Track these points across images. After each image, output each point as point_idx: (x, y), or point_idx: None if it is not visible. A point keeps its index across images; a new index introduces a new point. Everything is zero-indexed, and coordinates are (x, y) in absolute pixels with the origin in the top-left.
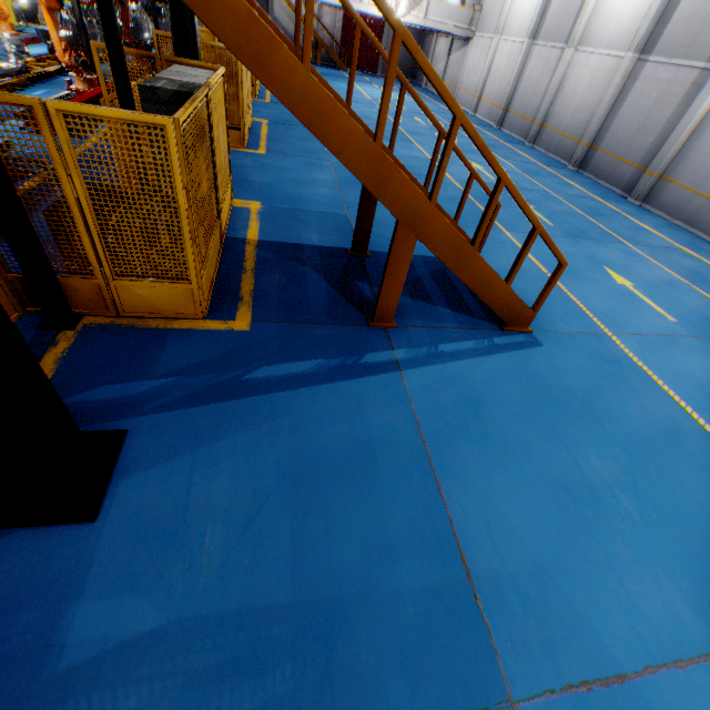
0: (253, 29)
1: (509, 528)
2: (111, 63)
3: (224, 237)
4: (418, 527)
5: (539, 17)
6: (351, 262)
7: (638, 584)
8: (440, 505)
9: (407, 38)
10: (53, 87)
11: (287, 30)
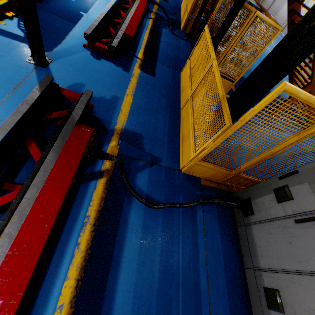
0: None
1: None
2: None
3: None
4: None
5: None
6: None
7: None
8: None
9: None
10: None
11: None
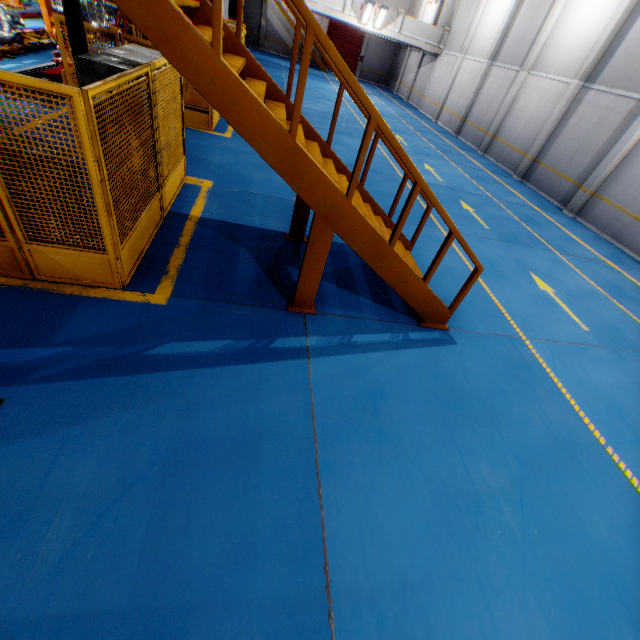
0: (159, 7)
1: (383, 536)
2: (70, 37)
3: (167, 211)
4: (287, 528)
5: (500, 41)
6: (286, 246)
7: (506, 608)
8: (316, 505)
9: (319, 32)
10: (45, 58)
11: (278, 31)
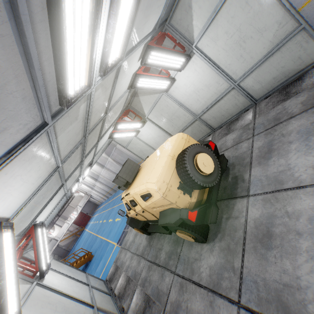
0: None
1: None
2: None
3: None
4: None
5: (89, 187)
6: None
7: None
8: None
9: None
10: None
11: (68, 242)
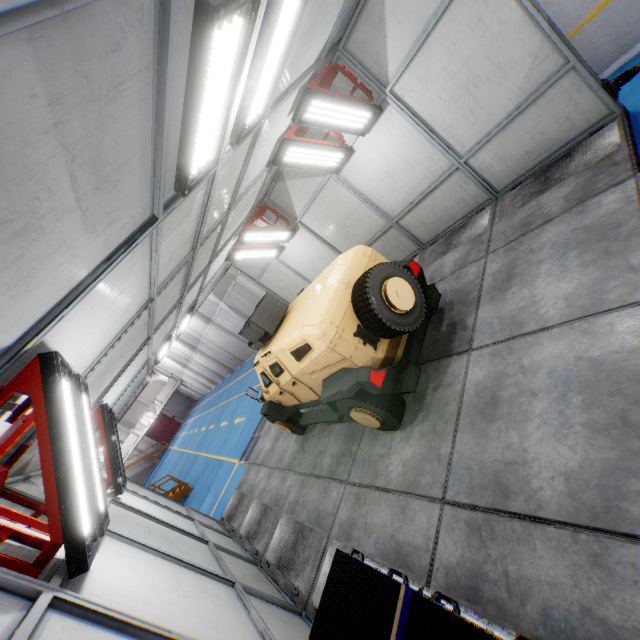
0: None
1: None
2: None
3: None
4: None
5: (179, 363)
6: None
7: None
8: None
9: None
10: None
11: (136, 473)
